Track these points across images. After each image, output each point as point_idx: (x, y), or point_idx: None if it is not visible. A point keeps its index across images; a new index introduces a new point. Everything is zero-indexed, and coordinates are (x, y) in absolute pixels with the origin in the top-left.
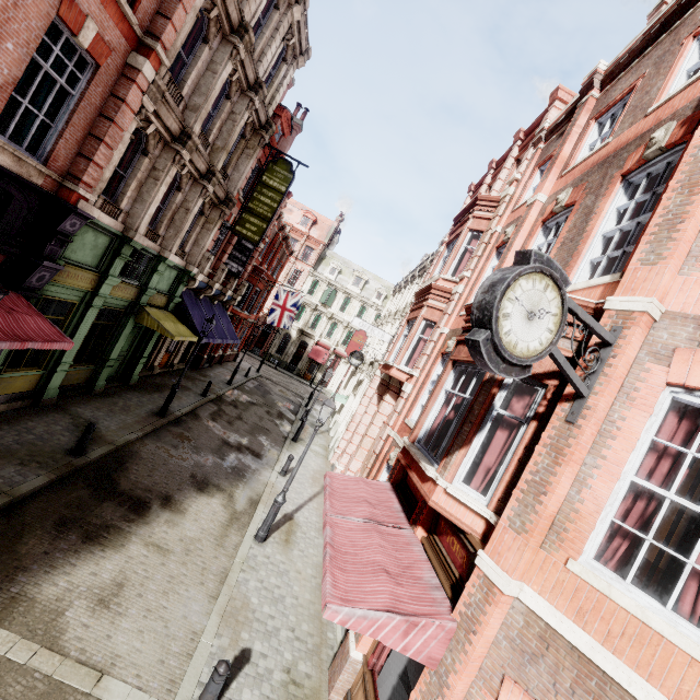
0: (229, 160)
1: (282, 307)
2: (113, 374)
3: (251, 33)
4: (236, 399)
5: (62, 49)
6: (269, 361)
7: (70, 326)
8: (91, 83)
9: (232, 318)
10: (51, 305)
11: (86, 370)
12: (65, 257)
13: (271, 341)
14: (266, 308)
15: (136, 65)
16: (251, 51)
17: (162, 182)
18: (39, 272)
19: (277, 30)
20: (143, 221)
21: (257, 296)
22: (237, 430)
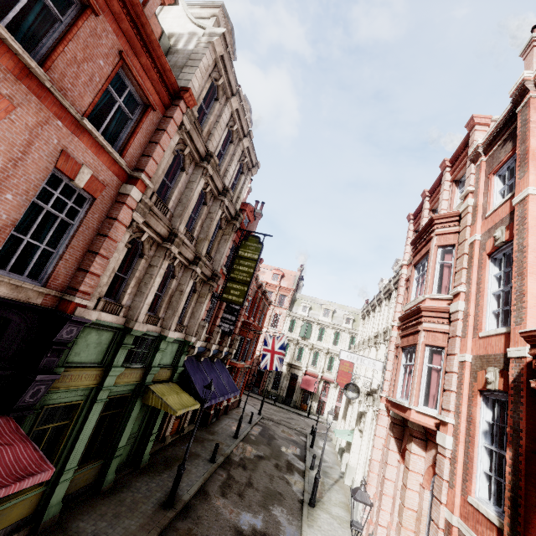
0: (211, 246)
1: (271, 351)
2: (124, 459)
3: (215, 157)
4: (244, 456)
5: (65, 193)
6: (267, 398)
7: (75, 428)
8: (88, 212)
9: (231, 369)
10: (57, 411)
11: (95, 466)
12: (68, 362)
13: (266, 379)
14: (257, 351)
15: (125, 192)
16: (217, 170)
17: (156, 274)
18: (33, 388)
19: (234, 155)
20: (142, 310)
21: (249, 345)
22: (249, 505)
